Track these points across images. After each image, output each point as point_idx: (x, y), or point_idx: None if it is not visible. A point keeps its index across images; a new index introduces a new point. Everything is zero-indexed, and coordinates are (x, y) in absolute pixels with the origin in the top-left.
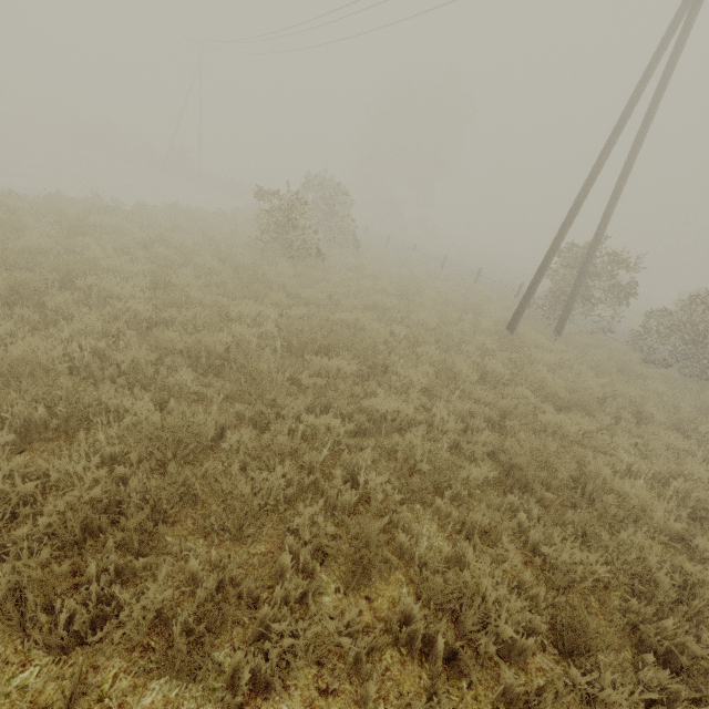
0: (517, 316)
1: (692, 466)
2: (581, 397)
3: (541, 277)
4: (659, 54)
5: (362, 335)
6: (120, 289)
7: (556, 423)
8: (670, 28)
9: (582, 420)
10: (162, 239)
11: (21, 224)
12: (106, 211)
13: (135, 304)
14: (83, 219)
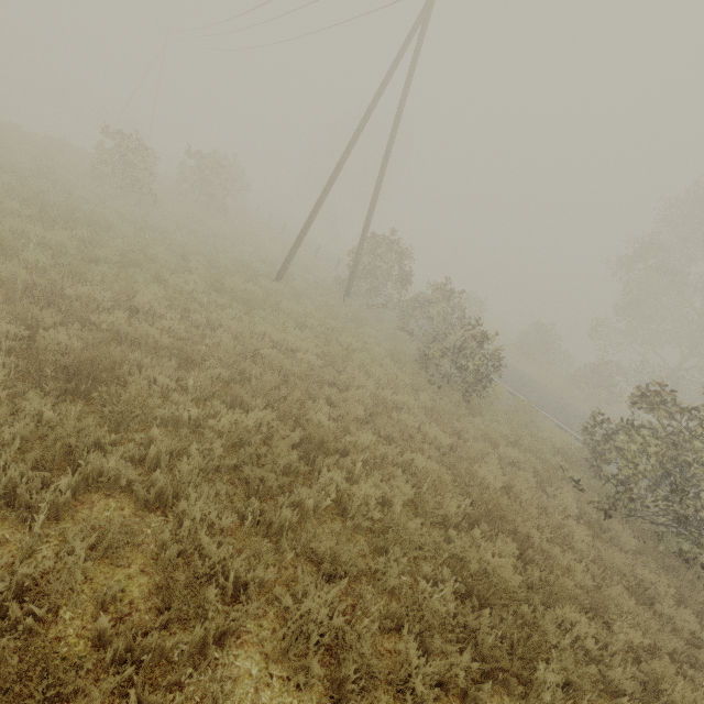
0: (284, 264)
1: (264, 328)
2: (245, 293)
3: (302, 235)
4: (384, 81)
5: (83, 214)
6: None
7: (176, 282)
8: (392, 64)
9: (216, 295)
10: None
11: None
12: None
13: None
14: None
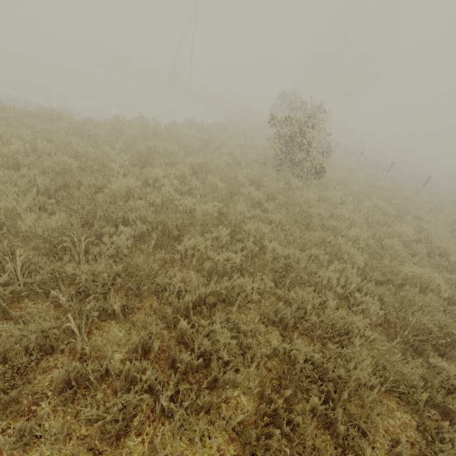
0: None
1: None
2: None
3: None
4: None
5: None
6: (218, 256)
7: None
8: None
9: None
10: (207, 165)
11: (106, 158)
12: (153, 132)
13: (242, 282)
14: (149, 149)
